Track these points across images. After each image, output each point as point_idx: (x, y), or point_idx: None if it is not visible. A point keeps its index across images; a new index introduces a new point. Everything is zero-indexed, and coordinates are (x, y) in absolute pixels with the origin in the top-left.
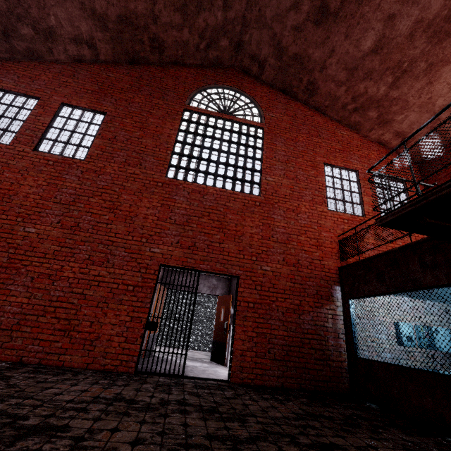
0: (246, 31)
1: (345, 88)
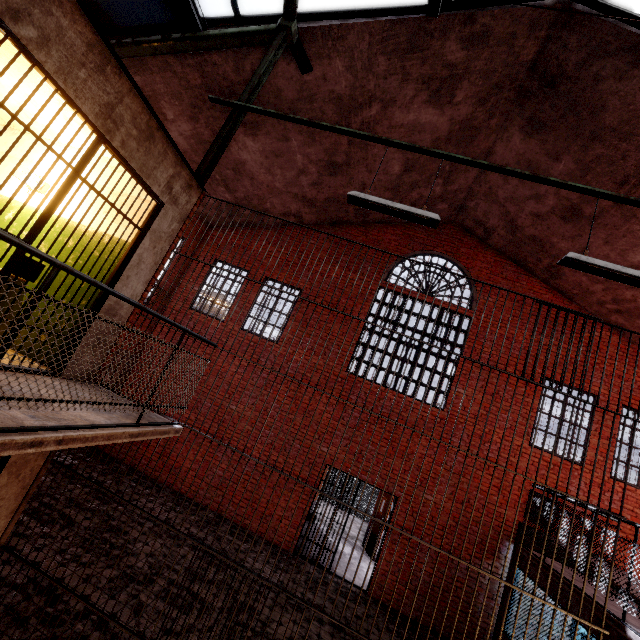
0: (472, 199)
1: (603, 287)
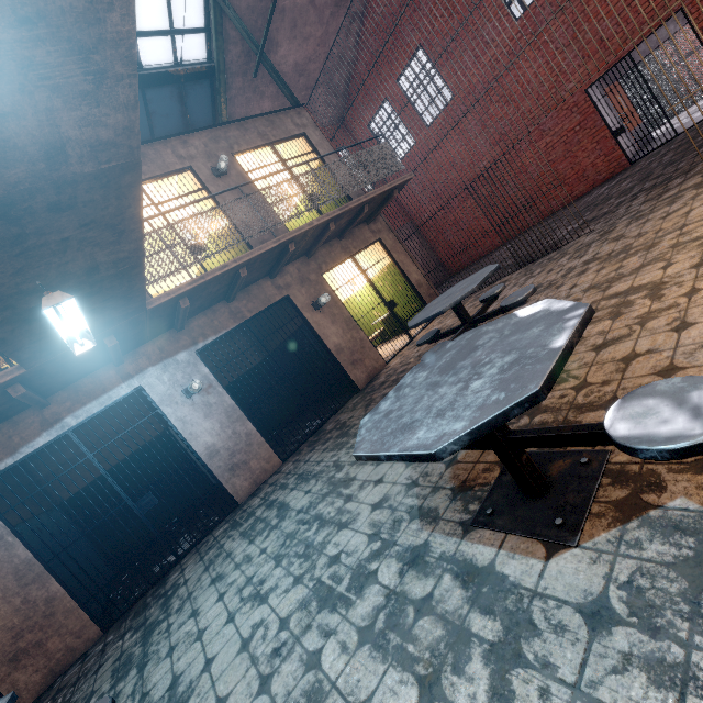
0: None
1: None
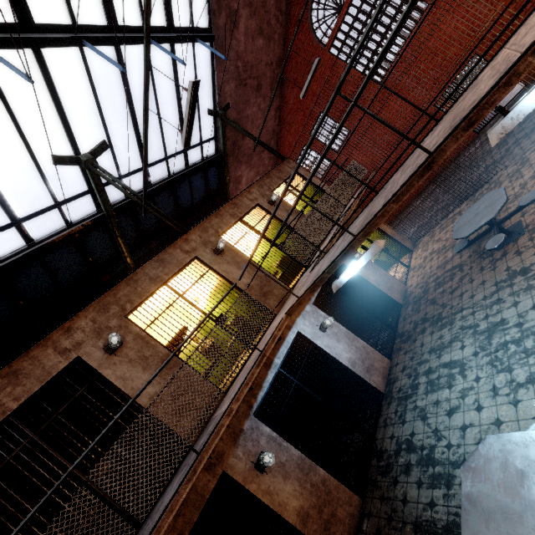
0: None
1: None
